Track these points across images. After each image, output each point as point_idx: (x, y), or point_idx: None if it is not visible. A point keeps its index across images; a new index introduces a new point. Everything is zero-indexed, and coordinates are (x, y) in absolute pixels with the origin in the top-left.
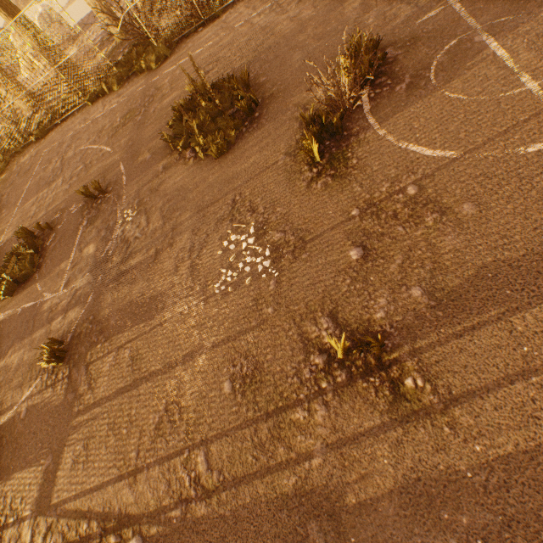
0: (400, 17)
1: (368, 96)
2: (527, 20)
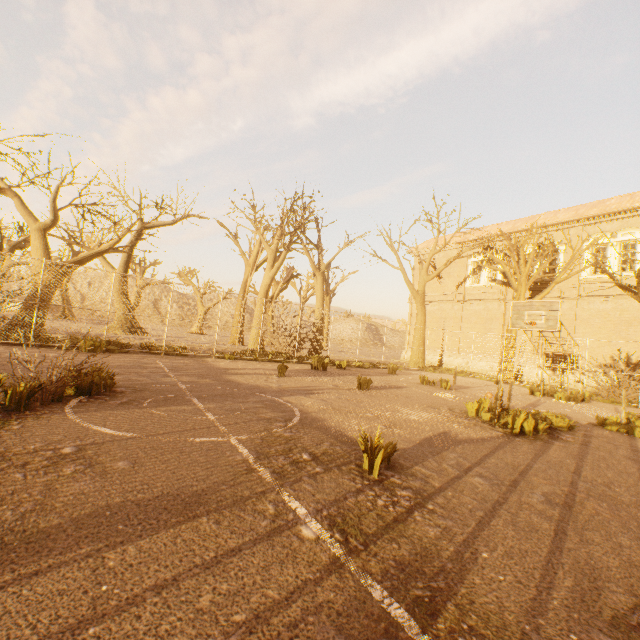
0: (143, 381)
1: (81, 400)
2: (220, 398)
